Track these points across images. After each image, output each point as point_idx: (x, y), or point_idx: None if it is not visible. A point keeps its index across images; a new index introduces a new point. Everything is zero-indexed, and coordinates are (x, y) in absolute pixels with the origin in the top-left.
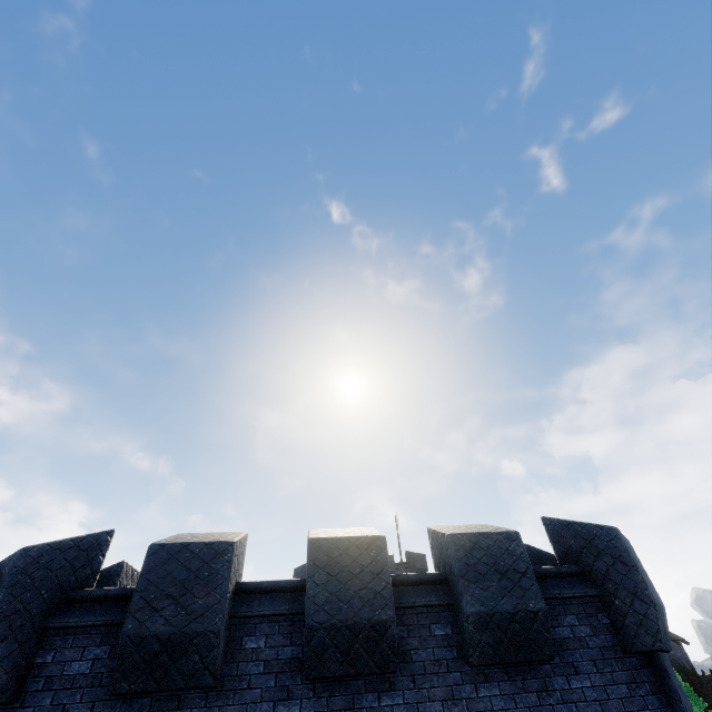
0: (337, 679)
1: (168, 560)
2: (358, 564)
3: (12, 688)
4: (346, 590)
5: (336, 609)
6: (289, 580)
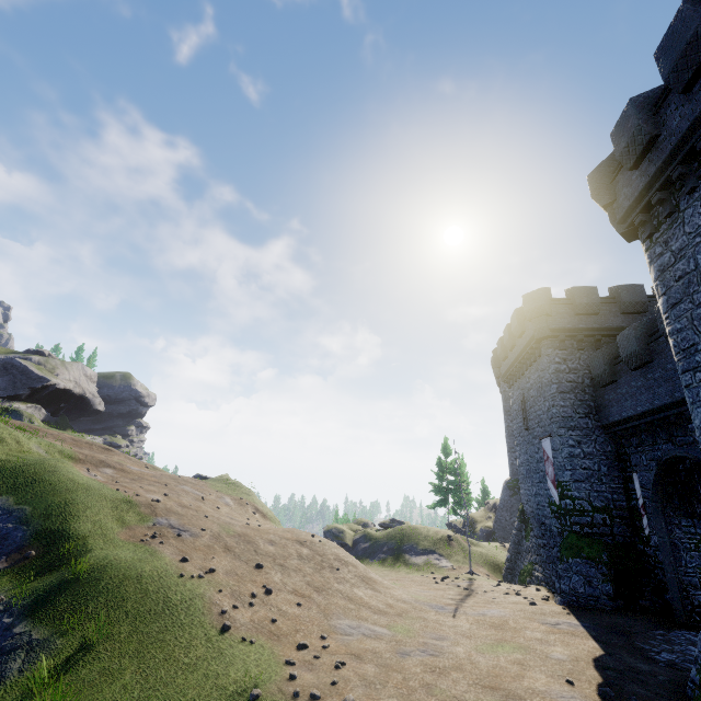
0: (629, 314)
1: (580, 290)
2: (635, 290)
3: (551, 313)
4: (633, 295)
5: (630, 299)
6: (610, 296)
